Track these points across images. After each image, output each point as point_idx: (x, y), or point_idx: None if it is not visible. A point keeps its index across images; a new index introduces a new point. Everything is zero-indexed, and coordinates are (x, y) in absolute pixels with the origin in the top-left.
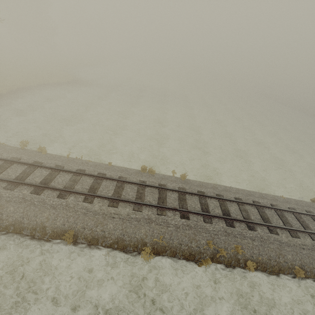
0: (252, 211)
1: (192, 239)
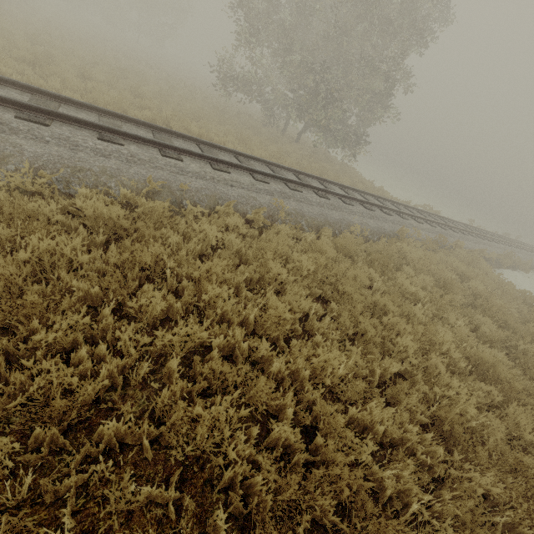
0: None
1: None
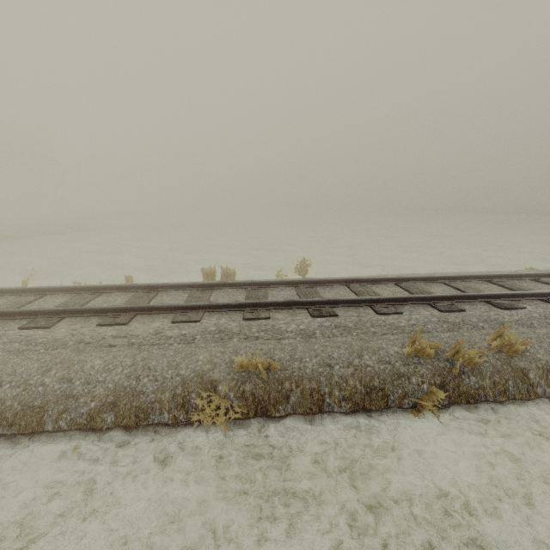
0: (485, 287)
1: (360, 350)
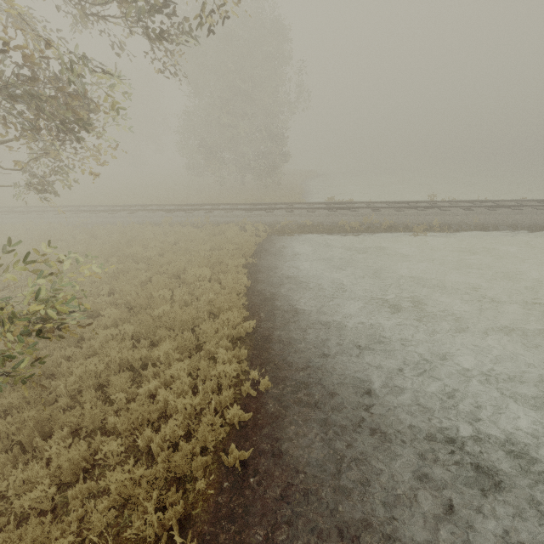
0: None
1: None
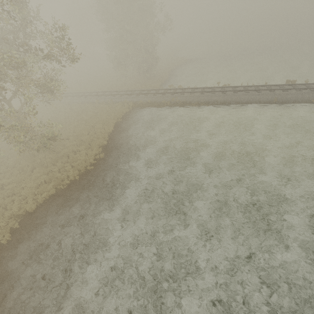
0: None
1: None
